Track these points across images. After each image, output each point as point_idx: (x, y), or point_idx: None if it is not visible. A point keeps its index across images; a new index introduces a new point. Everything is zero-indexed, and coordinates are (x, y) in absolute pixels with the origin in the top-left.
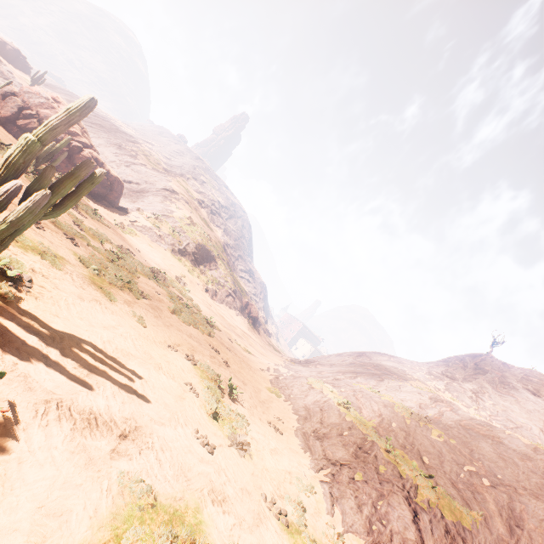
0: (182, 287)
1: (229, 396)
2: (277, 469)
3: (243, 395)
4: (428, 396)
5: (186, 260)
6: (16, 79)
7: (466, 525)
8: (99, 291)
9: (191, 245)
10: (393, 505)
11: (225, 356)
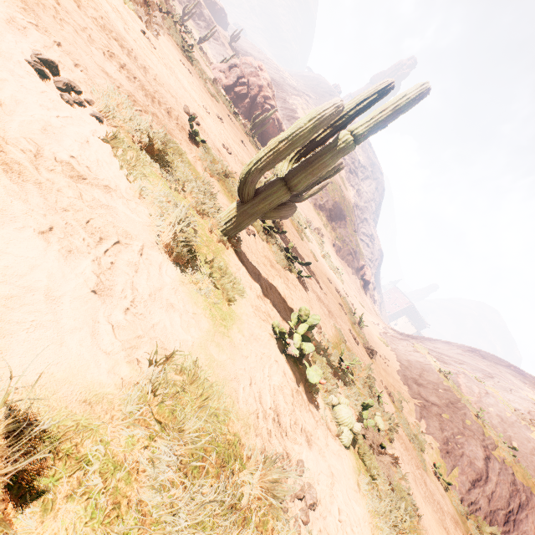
0: (319, 238)
1: (358, 325)
2: (386, 379)
3: (364, 330)
4: None
5: (323, 215)
6: (221, 39)
7: (534, 493)
8: (296, 232)
9: (329, 202)
10: (469, 443)
11: (351, 300)
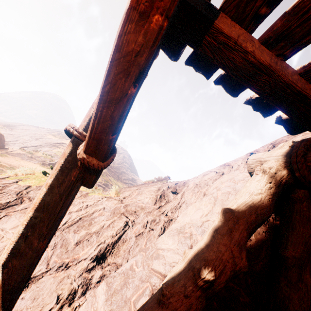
0: None
1: None
2: None
3: None
4: None
5: None
6: None
7: None
8: None
9: None
10: None
11: None
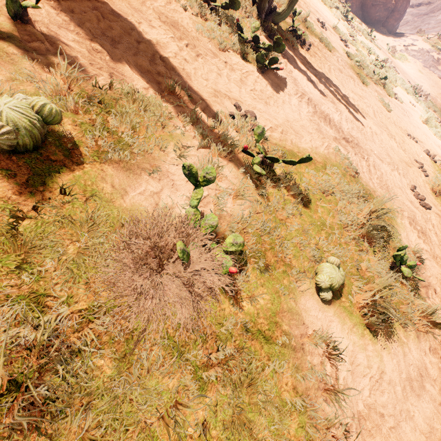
0: None
1: None
2: None
3: None
4: None
5: None
6: None
7: None
8: (355, 75)
9: None
10: None
11: None
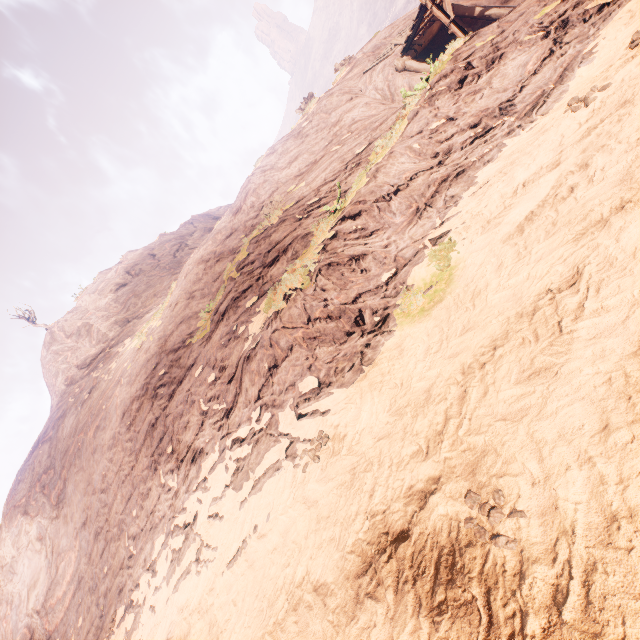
0: None
1: None
2: None
3: None
4: (196, 266)
5: None
6: None
7: None
8: None
9: None
10: None
11: None
